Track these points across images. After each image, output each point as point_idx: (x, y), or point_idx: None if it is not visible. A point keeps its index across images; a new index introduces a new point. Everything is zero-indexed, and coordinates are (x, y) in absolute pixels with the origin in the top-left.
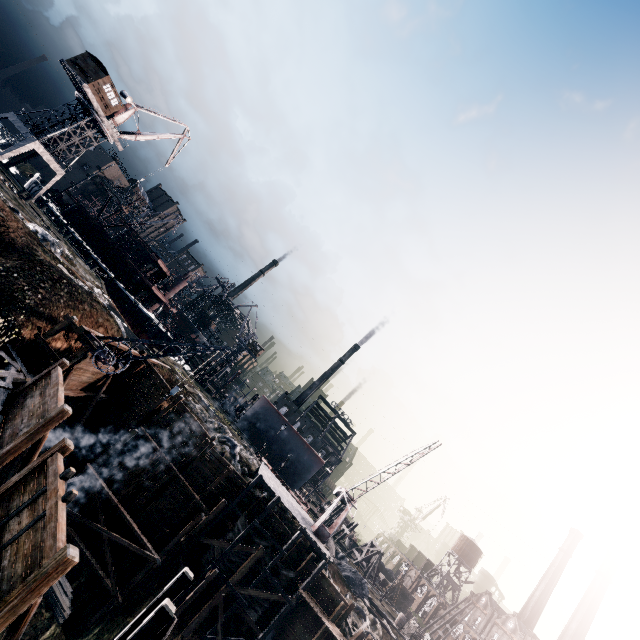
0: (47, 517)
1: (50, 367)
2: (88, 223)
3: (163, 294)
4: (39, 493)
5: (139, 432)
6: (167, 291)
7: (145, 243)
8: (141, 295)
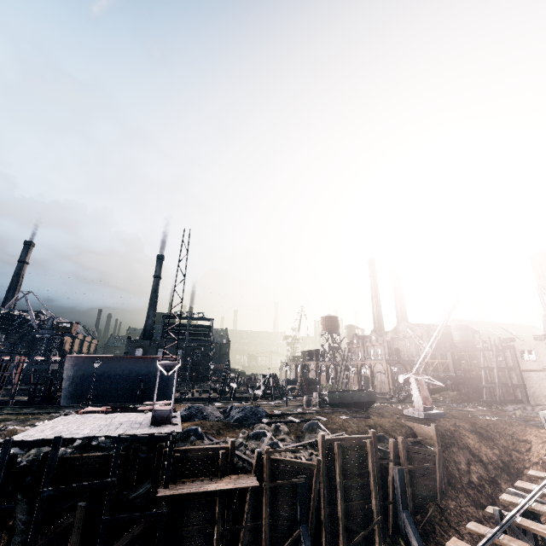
0: None
1: None
2: None
3: None
4: None
5: None
6: None
7: None
8: None
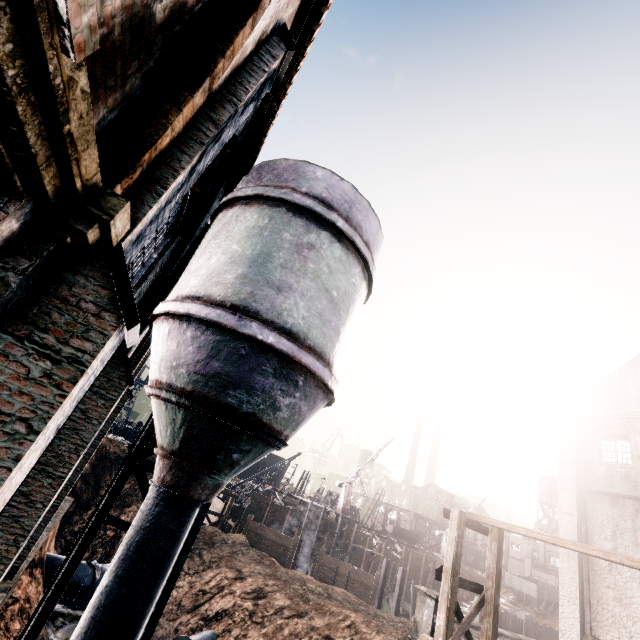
0: (355, 572)
1: (247, 523)
2: None
3: None
4: (337, 570)
5: (227, 522)
6: None
7: None
8: None
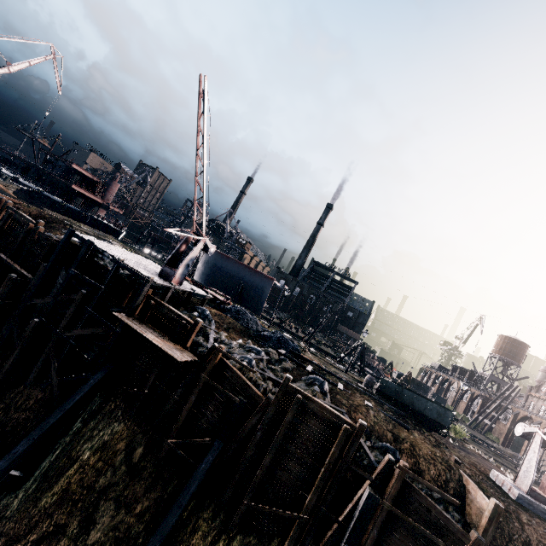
0: None
1: None
2: (23, 166)
3: (101, 199)
4: None
5: None
6: (103, 195)
7: (60, 157)
8: (76, 201)
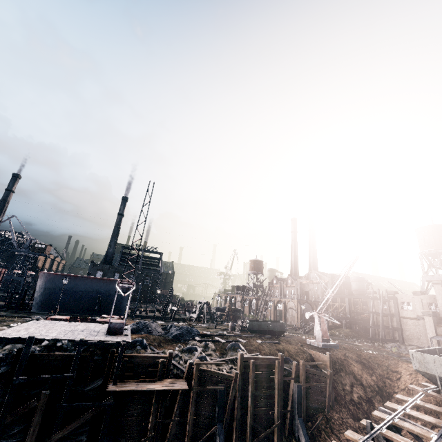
0: None
1: None
2: None
3: None
4: None
5: None
6: None
7: None
8: None
